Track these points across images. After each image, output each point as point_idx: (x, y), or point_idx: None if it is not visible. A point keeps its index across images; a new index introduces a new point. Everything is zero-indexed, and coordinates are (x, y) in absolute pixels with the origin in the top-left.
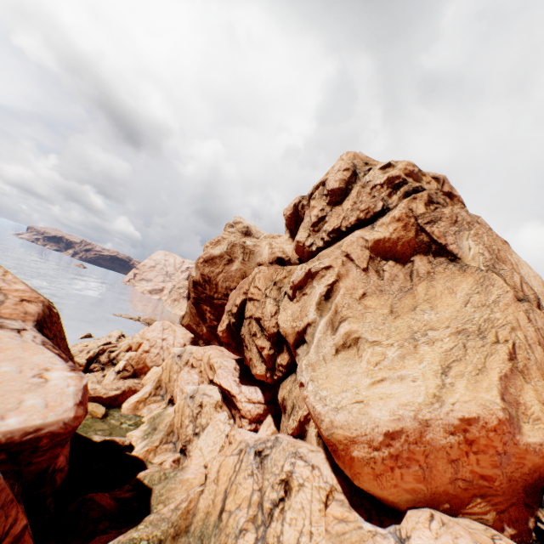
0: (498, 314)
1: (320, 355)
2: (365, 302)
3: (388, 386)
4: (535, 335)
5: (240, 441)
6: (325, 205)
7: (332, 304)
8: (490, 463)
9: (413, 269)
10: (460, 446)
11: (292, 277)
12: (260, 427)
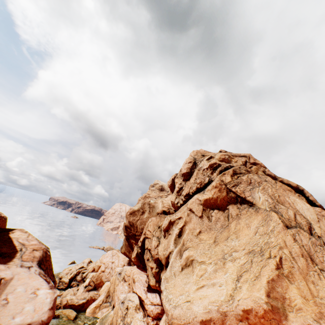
0: (273, 239)
1: (172, 272)
2: (200, 236)
3: (206, 290)
4: (299, 250)
5: None
6: (182, 181)
7: (181, 239)
8: None
9: (229, 213)
10: None
11: (163, 225)
12: (159, 322)
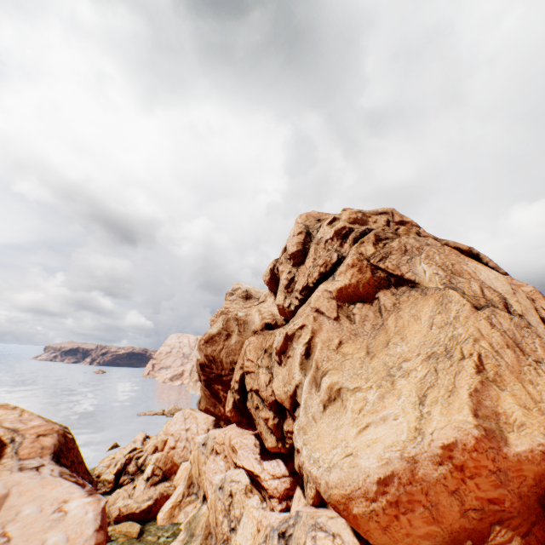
0: (460, 329)
1: (310, 416)
2: (342, 350)
3: (373, 430)
4: (501, 339)
5: (266, 526)
6: (291, 267)
7: (313, 361)
8: (491, 484)
9: (380, 305)
10: (453, 475)
11: (274, 344)
12: (291, 503)
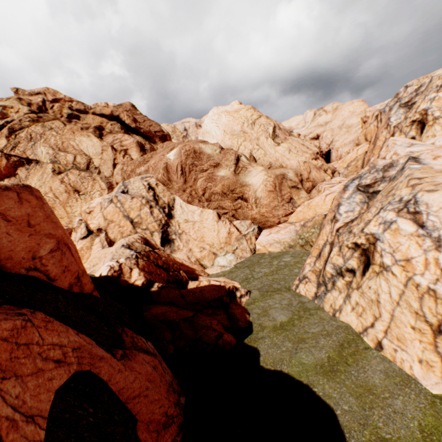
0: (43, 189)
1: None
2: None
3: None
4: (65, 189)
5: None
6: None
7: None
8: None
9: (21, 178)
10: None
11: None
12: None
